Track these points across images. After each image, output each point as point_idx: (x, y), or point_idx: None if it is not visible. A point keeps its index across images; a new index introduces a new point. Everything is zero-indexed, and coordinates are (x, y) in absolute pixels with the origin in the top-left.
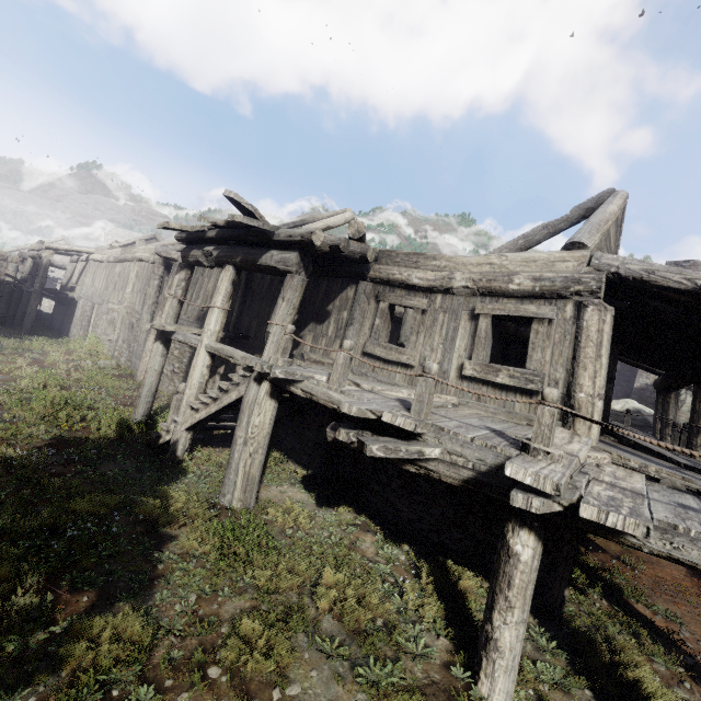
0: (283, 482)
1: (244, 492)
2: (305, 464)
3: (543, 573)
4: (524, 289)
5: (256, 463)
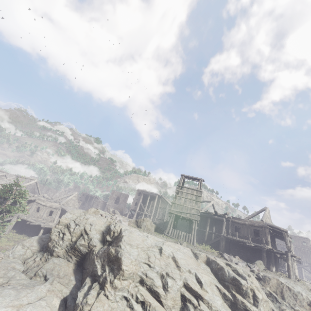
0: (12, 232)
1: (8, 231)
2: (15, 230)
3: None
4: (54, 208)
5: (11, 228)
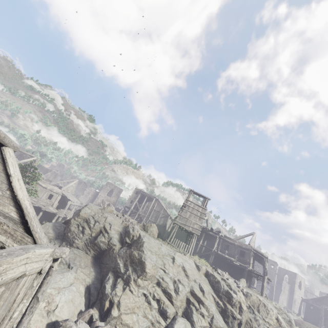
0: None
1: None
2: None
3: (43, 219)
4: (54, 192)
5: None
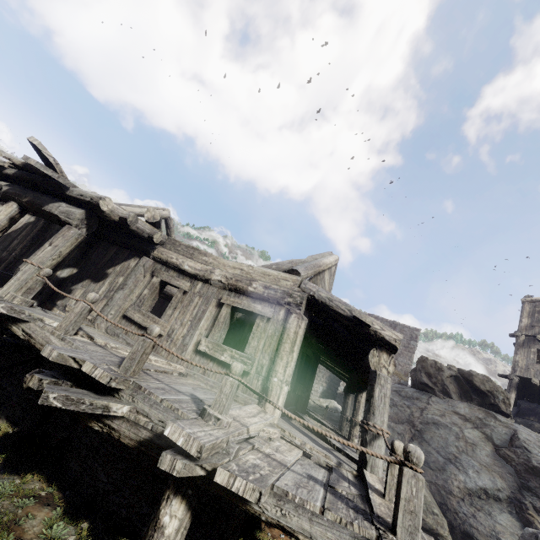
0: None
1: None
2: (15, 421)
3: None
4: (257, 292)
5: None
